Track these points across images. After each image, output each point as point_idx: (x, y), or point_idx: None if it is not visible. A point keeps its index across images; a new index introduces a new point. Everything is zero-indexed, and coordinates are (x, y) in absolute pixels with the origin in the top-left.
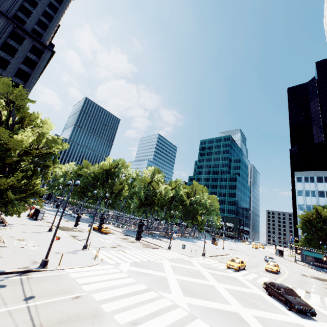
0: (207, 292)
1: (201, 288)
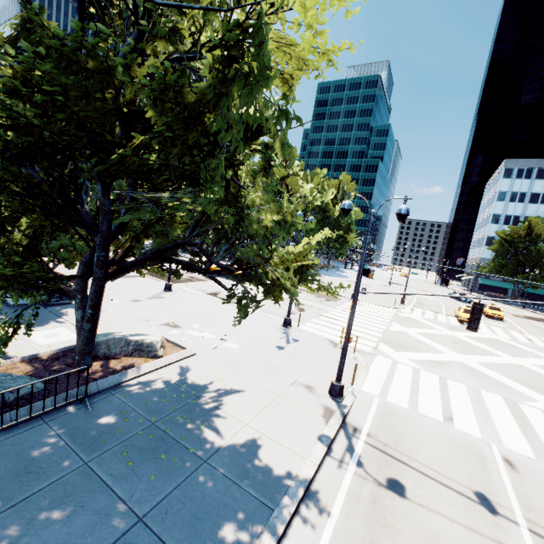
0: (542, 380)
1: (525, 375)
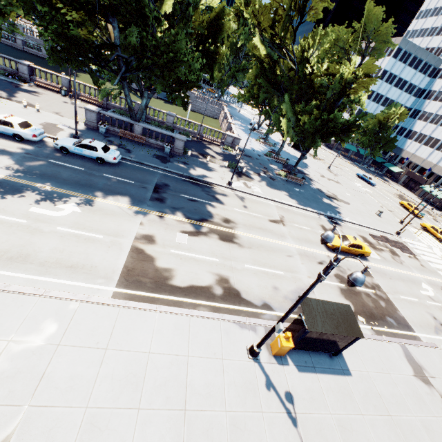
0: None
1: None
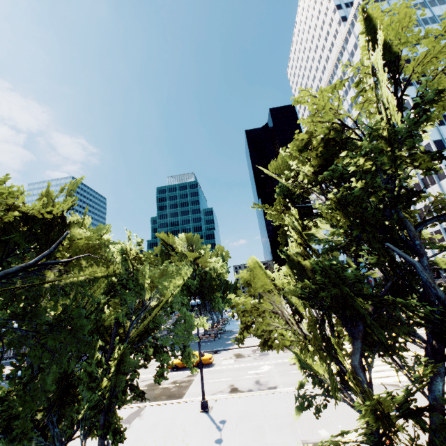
0: None
1: None
